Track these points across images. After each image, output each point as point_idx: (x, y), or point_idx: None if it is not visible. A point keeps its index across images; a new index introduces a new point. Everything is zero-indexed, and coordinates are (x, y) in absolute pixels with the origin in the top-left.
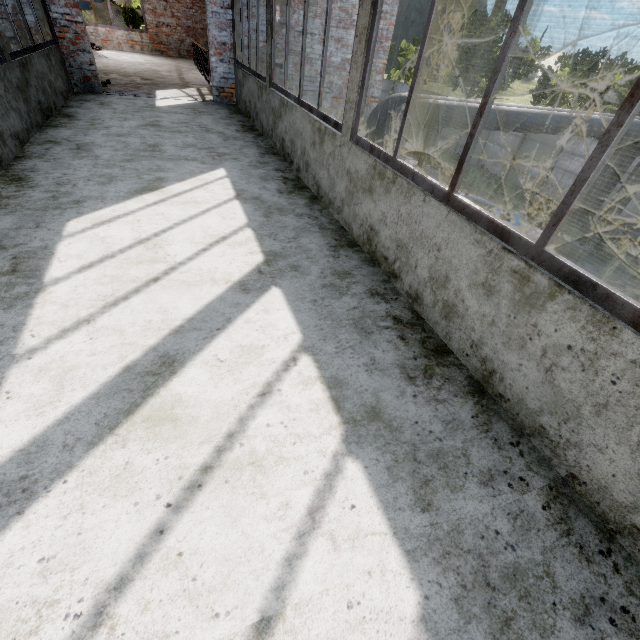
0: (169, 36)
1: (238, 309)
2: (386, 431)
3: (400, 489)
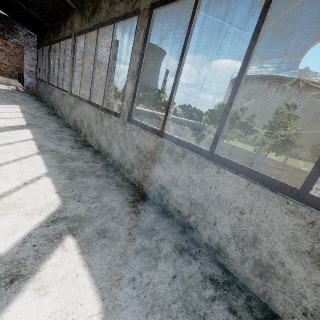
0: (6, 69)
1: (6, 130)
2: (56, 153)
3: (54, 160)
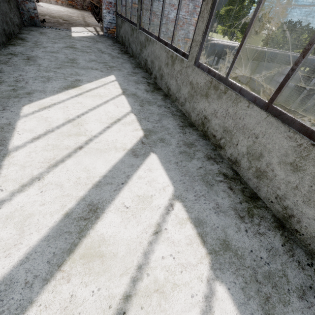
0: None
1: (133, 169)
2: (235, 259)
3: (253, 306)
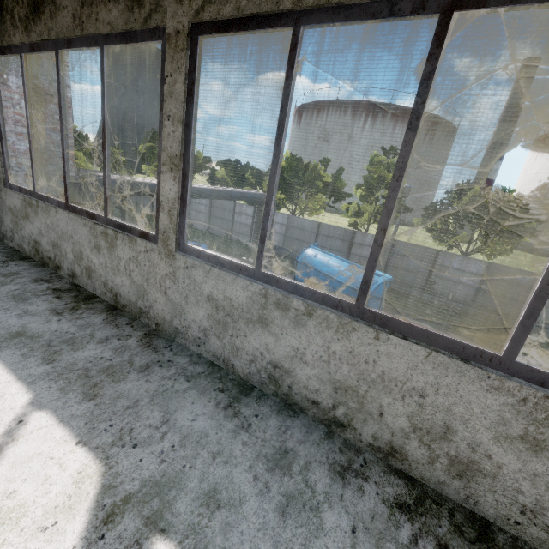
0: None
1: None
2: (27, 340)
3: (31, 360)
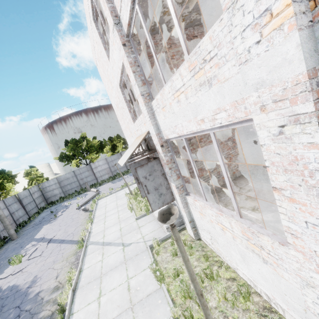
0: None
1: None
2: None
3: None
